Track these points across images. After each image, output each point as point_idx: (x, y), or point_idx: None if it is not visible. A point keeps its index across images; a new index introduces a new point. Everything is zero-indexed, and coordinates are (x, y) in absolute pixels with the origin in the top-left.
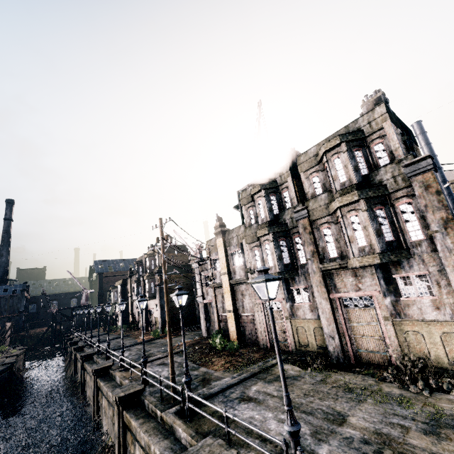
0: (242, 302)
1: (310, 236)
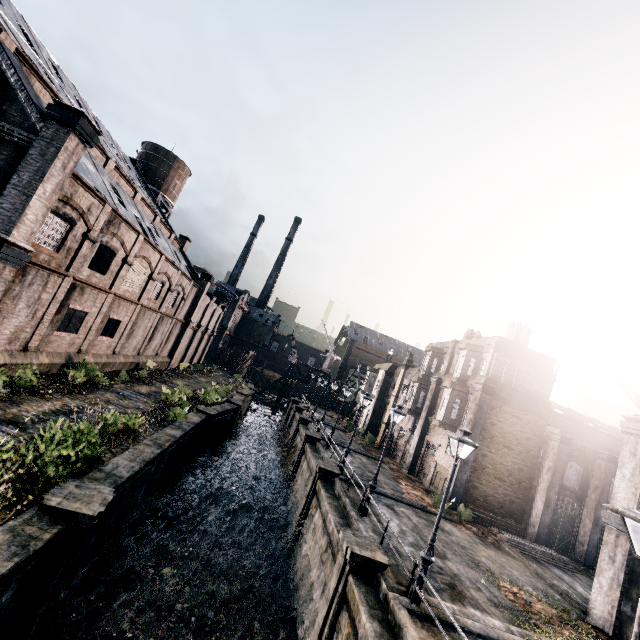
0: None
1: None
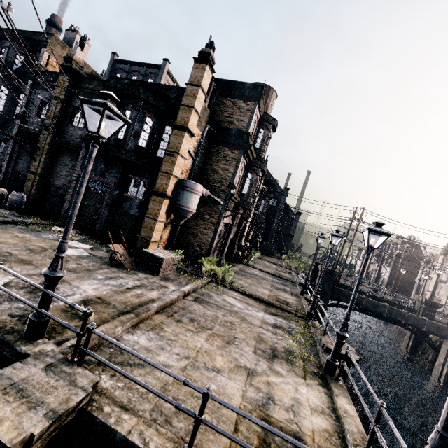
0: (439, 291)
1: None
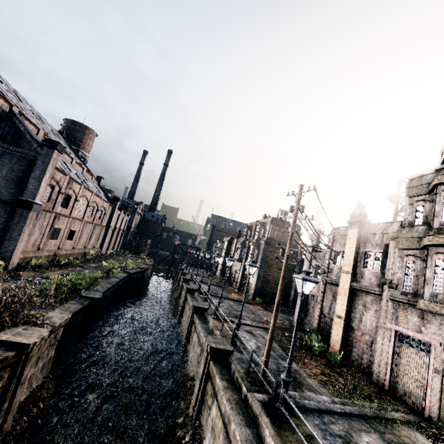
0: (361, 315)
1: None
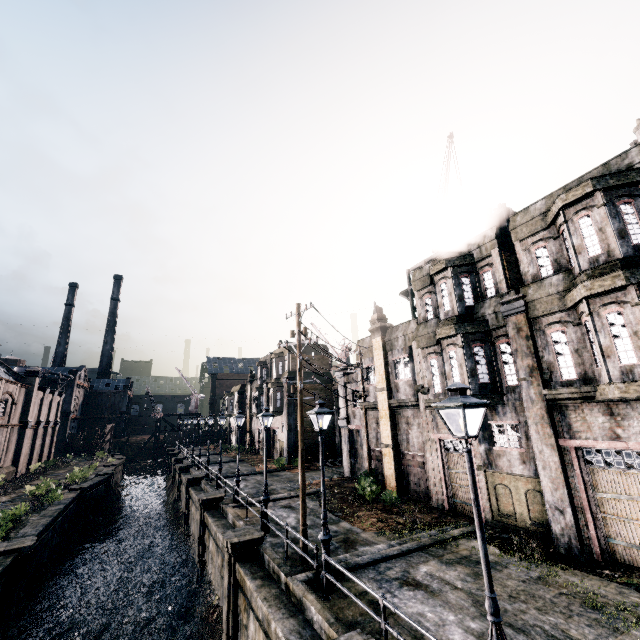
0: (407, 435)
1: (527, 343)
